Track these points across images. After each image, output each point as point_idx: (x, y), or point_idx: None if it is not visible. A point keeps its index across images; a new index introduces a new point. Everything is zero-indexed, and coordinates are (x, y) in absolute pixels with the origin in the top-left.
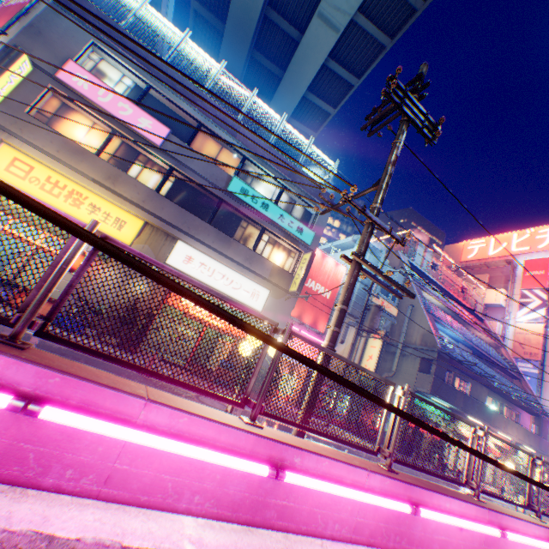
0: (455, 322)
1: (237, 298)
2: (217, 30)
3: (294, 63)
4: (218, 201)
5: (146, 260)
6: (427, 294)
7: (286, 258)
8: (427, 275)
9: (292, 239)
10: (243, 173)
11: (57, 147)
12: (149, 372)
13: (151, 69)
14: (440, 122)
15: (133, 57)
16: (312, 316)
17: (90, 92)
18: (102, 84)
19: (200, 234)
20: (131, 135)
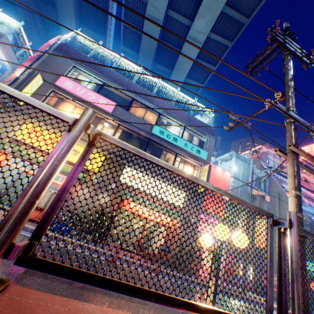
0: (310, 202)
1: (165, 199)
2: (134, 57)
3: (177, 64)
4: (146, 140)
5: (140, 155)
6: (284, 185)
7: (192, 170)
8: (280, 172)
9: (194, 158)
10: (159, 122)
11: (55, 120)
12: (161, 298)
13: (104, 74)
14: (311, 52)
15: (94, 70)
16: (214, 207)
17: (72, 89)
18: (79, 85)
19: (138, 160)
20: (95, 109)
